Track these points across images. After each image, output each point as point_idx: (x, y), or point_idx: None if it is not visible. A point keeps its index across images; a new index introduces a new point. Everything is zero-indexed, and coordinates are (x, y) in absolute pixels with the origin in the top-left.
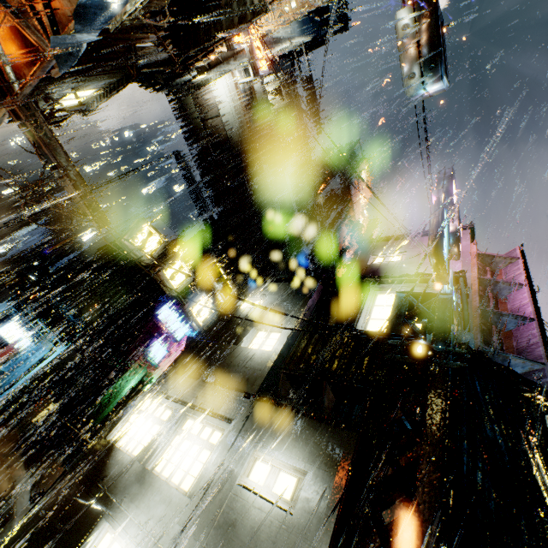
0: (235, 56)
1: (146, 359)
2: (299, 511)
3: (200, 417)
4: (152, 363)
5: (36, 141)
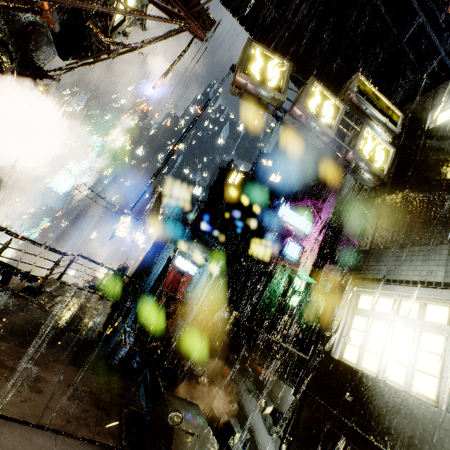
0: None
1: (285, 259)
2: None
3: None
4: (293, 261)
5: None
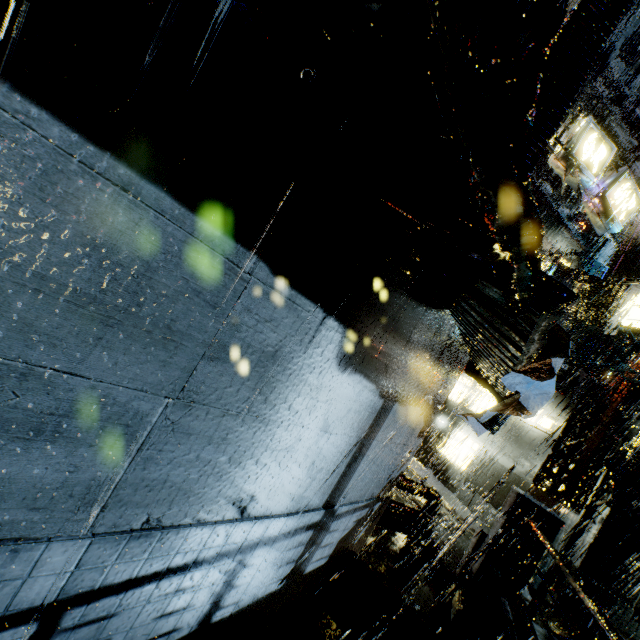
0: None
1: None
2: (553, 434)
3: None
4: None
5: None
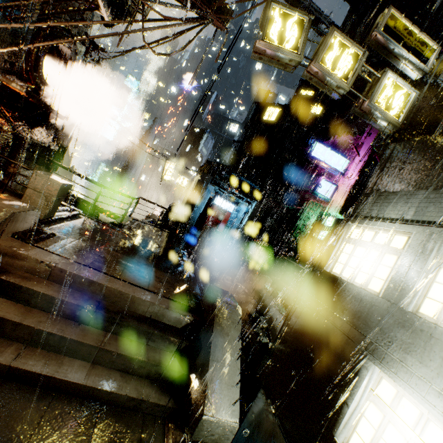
0: None
1: (317, 197)
2: None
3: None
4: (324, 199)
5: None
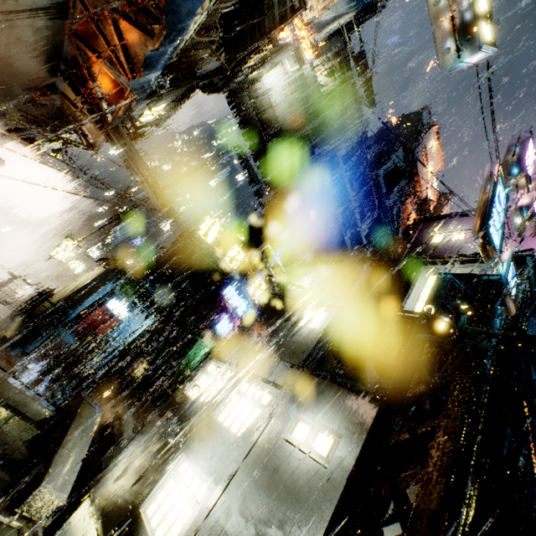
0: (283, 49)
1: (215, 332)
2: (332, 466)
3: (254, 381)
4: (220, 336)
5: (125, 157)
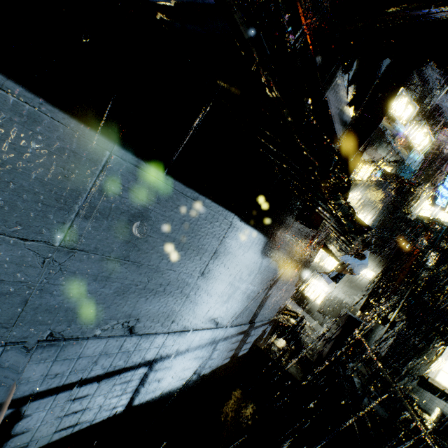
0: None
1: None
2: (373, 281)
3: None
4: None
5: None
